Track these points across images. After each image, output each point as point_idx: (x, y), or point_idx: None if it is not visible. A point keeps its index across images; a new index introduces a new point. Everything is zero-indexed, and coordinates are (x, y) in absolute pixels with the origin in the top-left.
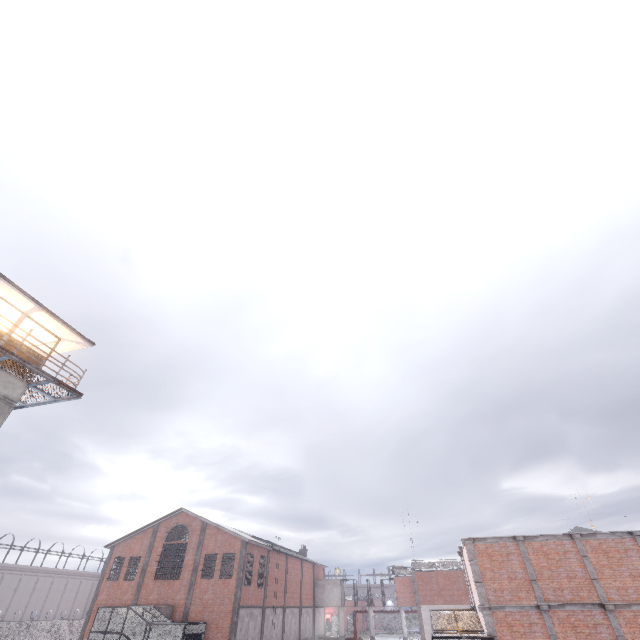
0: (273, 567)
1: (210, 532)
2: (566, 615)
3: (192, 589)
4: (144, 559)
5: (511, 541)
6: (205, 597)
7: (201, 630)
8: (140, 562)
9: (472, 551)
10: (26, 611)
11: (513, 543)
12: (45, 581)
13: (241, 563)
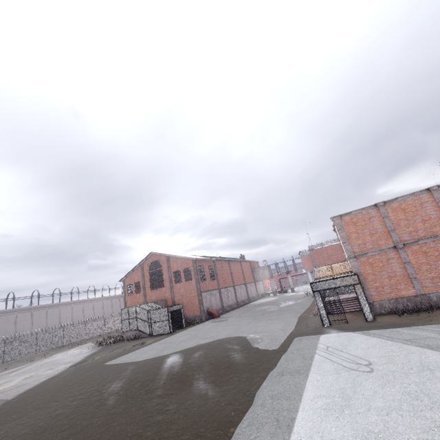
0: (220, 269)
1: (172, 260)
2: (419, 247)
3: (172, 290)
4: (142, 282)
5: (373, 208)
6: (180, 292)
7: (180, 307)
8: (140, 284)
9: (339, 224)
10: (105, 316)
11: (374, 209)
12: (107, 302)
13: (195, 271)
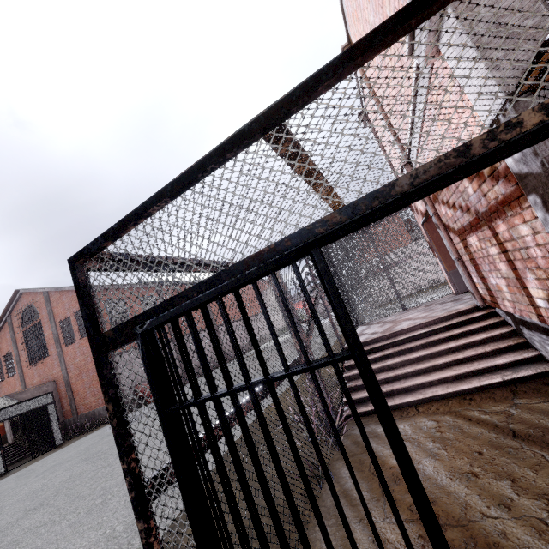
0: None
1: (54, 299)
2: None
3: (62, 360)
4: (13, 353)
5: None
6: (77, 361)
7: (43, 403)
8: (13, 357)
9: None
10: None
11: None
12: None
13: None
